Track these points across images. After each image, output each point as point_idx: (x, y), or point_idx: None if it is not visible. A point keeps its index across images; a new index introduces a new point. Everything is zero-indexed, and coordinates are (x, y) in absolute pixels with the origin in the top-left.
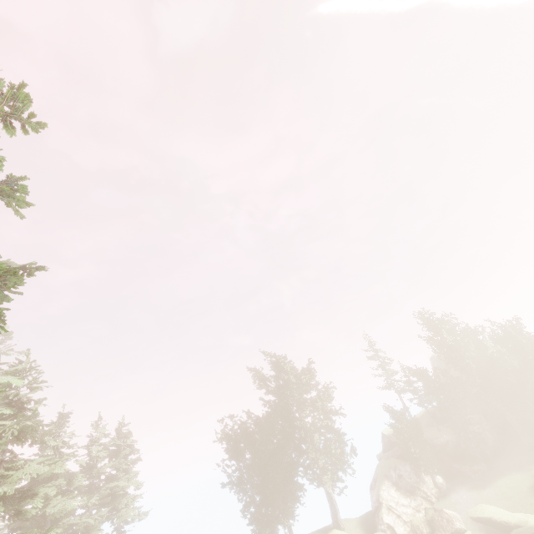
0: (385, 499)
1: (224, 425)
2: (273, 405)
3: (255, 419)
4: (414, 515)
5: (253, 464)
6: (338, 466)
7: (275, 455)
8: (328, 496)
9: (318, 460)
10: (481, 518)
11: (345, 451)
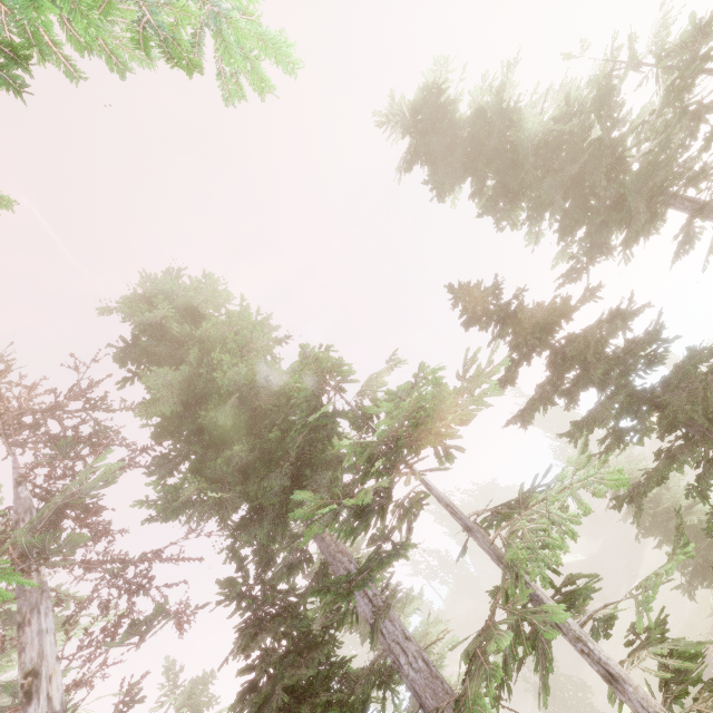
0: None
1: None
2: None
3: None
4: None
5: None
6: None
7: None
8: None
9: None
10: None
11: None
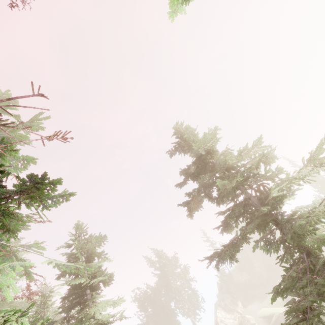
0: (219, 317)
1: (135, 295)
2: (159, 278)
3: (151, 288)
4: (233, 322)
5: (153, 314)
6: (195, 305)
7: (163, 306)
8: (192, 322)
9: (185, 304)
10: (261, 315)
11: (198, 296)
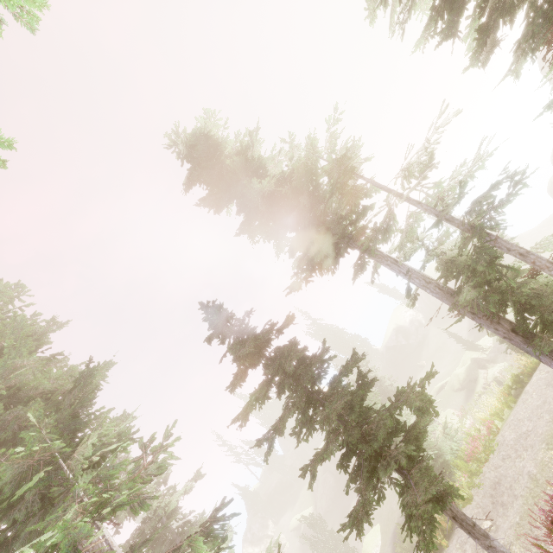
0: None
1: None
2: None
3: None
4: None
5: None
6: None
7: None
8: None
9: None
10: (292, 528)
11: None
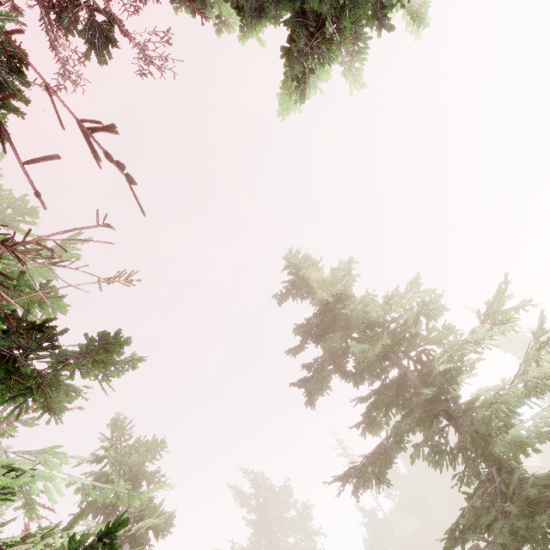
0: None
1: None
2: (256, 530)
3: None
4: None
5: None
6: None
7: None
8: None
9: None
10: None
11: None
